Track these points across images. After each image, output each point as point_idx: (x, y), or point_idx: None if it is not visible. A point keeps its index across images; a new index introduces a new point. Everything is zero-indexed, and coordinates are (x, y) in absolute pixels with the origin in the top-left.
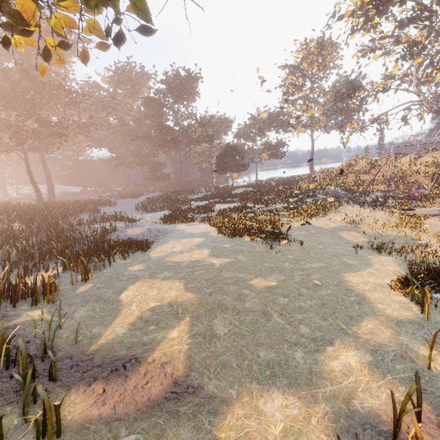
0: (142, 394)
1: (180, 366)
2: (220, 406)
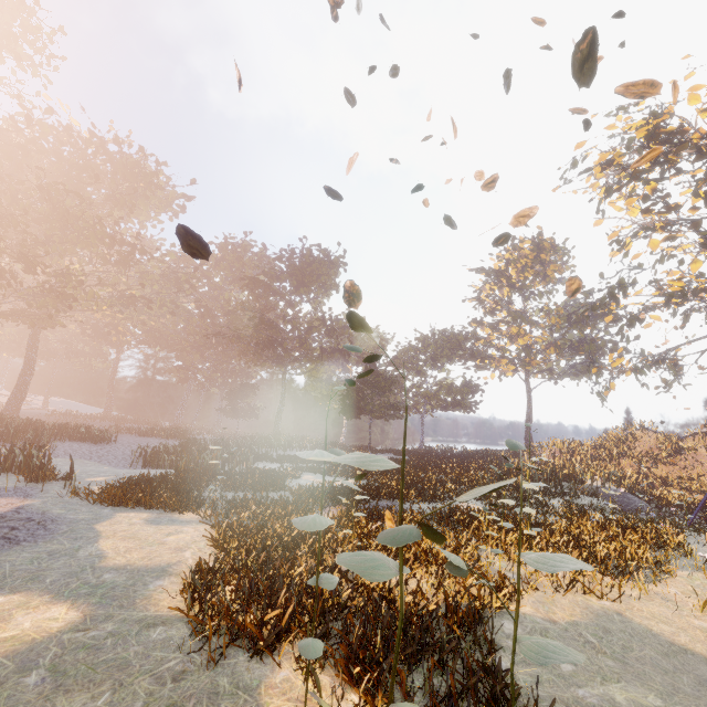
0: None
1: None
2: None
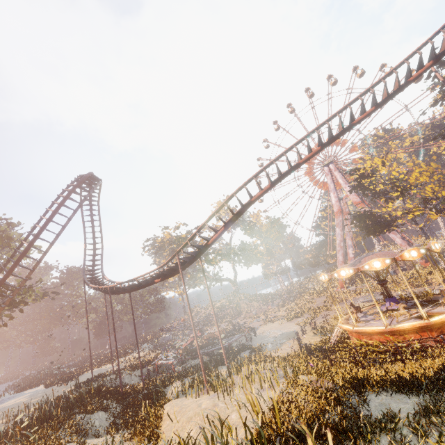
0: None
1: None
2: None
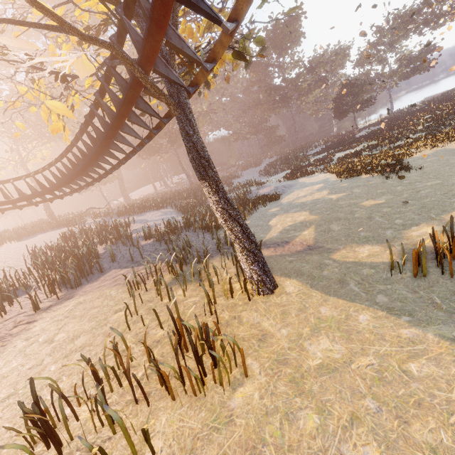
0: (293, 250)
1: (310, 242)
2: (333, 251)
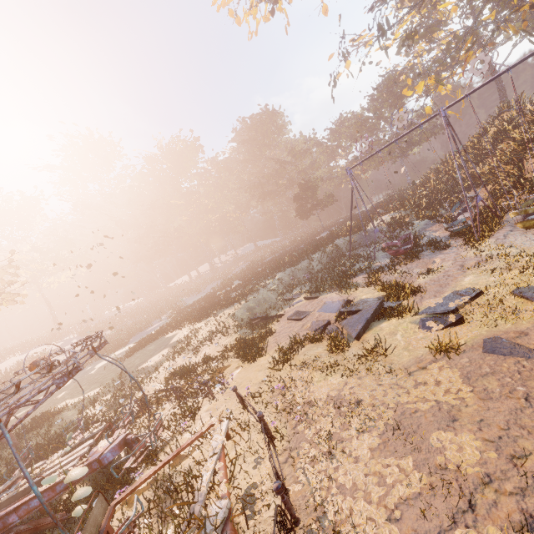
0: None
1: None
2: None
